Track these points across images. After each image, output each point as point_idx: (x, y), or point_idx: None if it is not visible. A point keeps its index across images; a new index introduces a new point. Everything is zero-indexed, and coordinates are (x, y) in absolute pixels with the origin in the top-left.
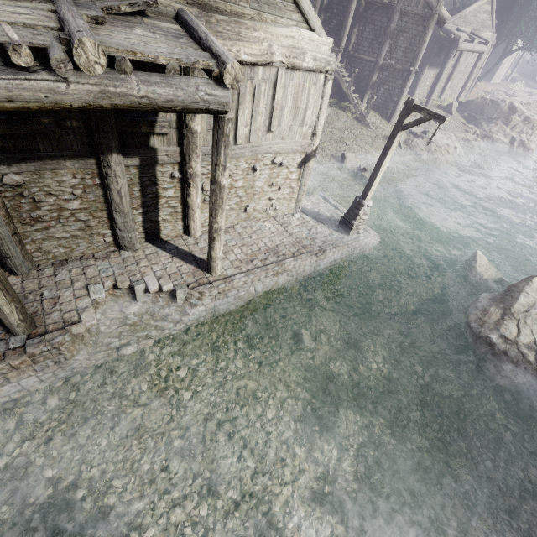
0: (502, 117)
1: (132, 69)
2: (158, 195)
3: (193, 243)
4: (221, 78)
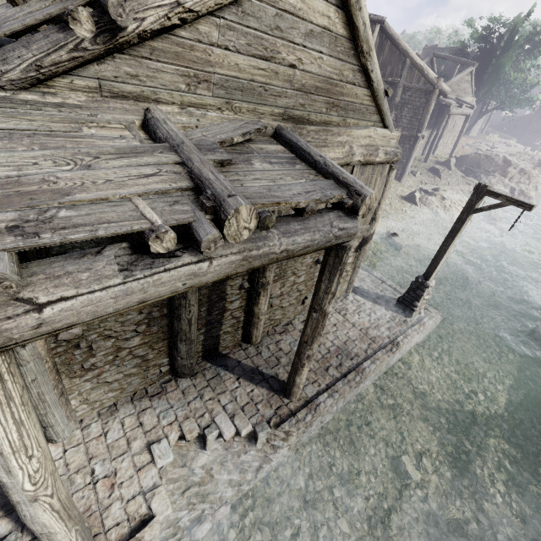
0: (498, 169)
1: (274, 222)
2: (224, 309)
3: (256, 354)
4: (354, 209)
